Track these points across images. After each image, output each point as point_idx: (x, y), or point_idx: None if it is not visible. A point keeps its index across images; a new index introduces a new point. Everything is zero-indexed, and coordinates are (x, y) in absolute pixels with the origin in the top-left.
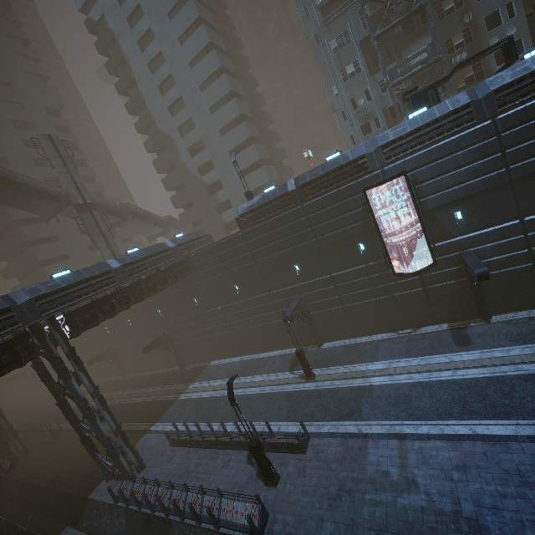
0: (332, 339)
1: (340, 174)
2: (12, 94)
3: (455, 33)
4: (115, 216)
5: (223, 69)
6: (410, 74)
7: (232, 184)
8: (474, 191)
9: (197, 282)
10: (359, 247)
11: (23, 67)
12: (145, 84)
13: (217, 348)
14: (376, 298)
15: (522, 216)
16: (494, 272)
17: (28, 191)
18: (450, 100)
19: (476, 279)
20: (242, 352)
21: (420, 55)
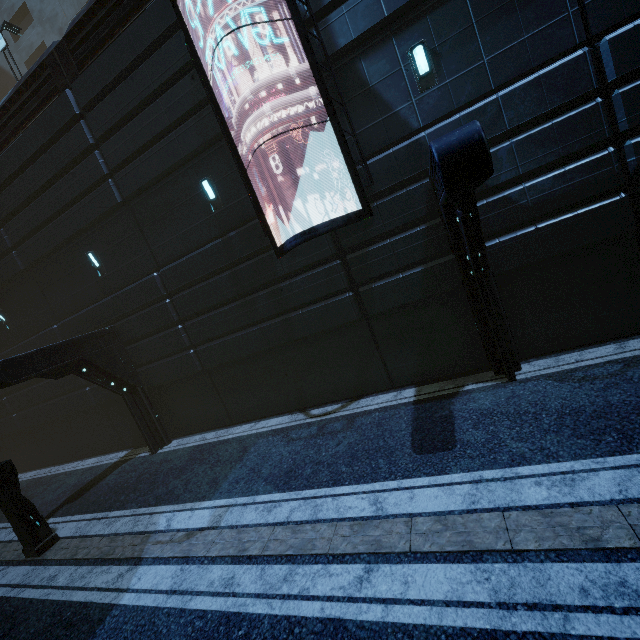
0: (189, 431)
1: None
2: None
3: None
4: None
5: None
6: None
7: None
8: None
9: None
10: (202, 190)
11: None
12: None
13: (4, 450)
14: (256, 327)
15: (596, 41)
16: (522, 232)
17: None
18: None
19: (441, 178)
20: (43, 459)
21: None
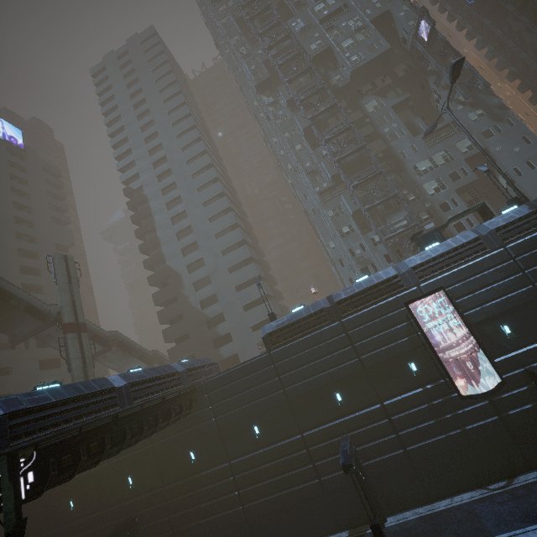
0: (396, 510)
1: (376, 291)
2: (30, 229)
3: (420, 212)
4: (99, 344)
5: (237, 225)
6: (398, 233)
7: (236, 317)
8: (512, 304)
9: (201, 424)
10: (411, 366)
11: (51, 213)
12: (164, 231)
13: None
14: (445, 434)
15: None
16: None
17: (17, 304)
18: (460, 236)
19: None
20: None
21: (401, 222)
